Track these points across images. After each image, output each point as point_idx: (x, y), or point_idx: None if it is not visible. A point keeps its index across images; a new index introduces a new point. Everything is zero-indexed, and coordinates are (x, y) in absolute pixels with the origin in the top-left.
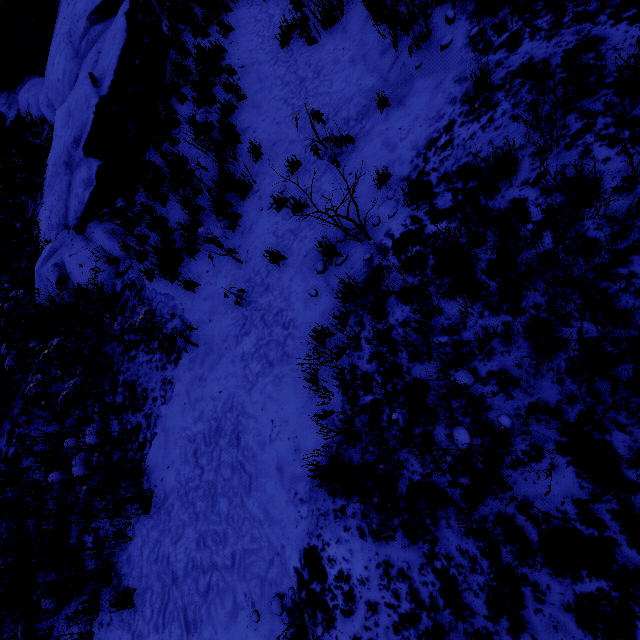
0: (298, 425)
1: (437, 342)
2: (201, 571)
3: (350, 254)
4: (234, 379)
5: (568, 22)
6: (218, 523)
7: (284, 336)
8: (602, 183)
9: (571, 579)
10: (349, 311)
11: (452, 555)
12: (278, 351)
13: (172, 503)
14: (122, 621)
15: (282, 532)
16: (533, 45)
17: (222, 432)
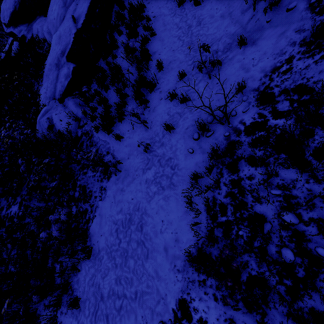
0: (178, 226)
1: (273, 193)
2: (117, 297)
3: (215, 131)
4: (140, 193)
5: None
6: (128, 272)
7: (171, 173)
8: None
9: None
10: (214, 165)
11: None
12: (167, 181)
13: (102, 255)
14: (73, 313)
15: (165, 286)
16: None
17: (132, 222)
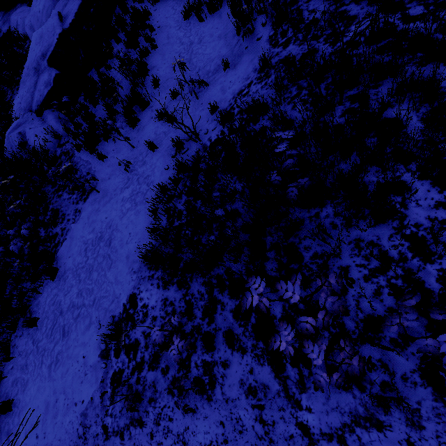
0: (142, 236)
1: (214, 195)
2: (76, 308)
3: (190, 148)
4: (115, 211)
5: (309, 38)
6: (90, 284)
7: (146, 190)
8: (295, 122)
9: (236, 299)
10: (180, 178)
11: (194, 293)
12: (141, 197)
13: (68, 275)
14: (29, 334)
15: (121, 287)
16: (293, 47)
17: (102, 239)
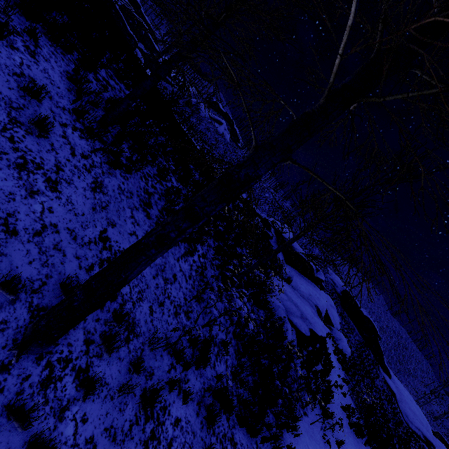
0: None
1: None
2: None
3: None
4: None
5: None
6: None
7: None
8: None
9: None
10: None
11: None
12: None
13: None
14: None
15: None
16: None
17: None
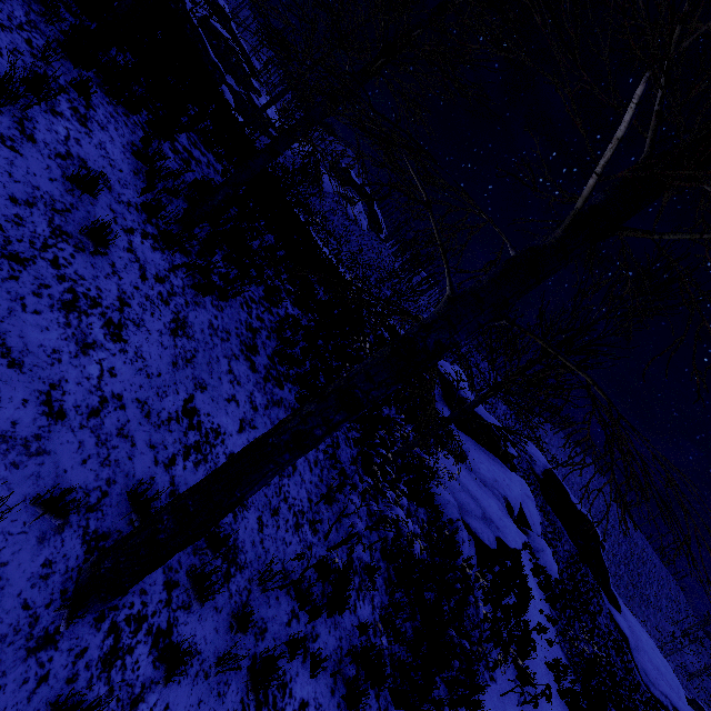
0: None
1: None
2: None
3: None
4: None
5: None
6: None
7: None
8: None
9: None
10: None
11: None
12: None
13: None
14: None
15: None
16: None
17: None
